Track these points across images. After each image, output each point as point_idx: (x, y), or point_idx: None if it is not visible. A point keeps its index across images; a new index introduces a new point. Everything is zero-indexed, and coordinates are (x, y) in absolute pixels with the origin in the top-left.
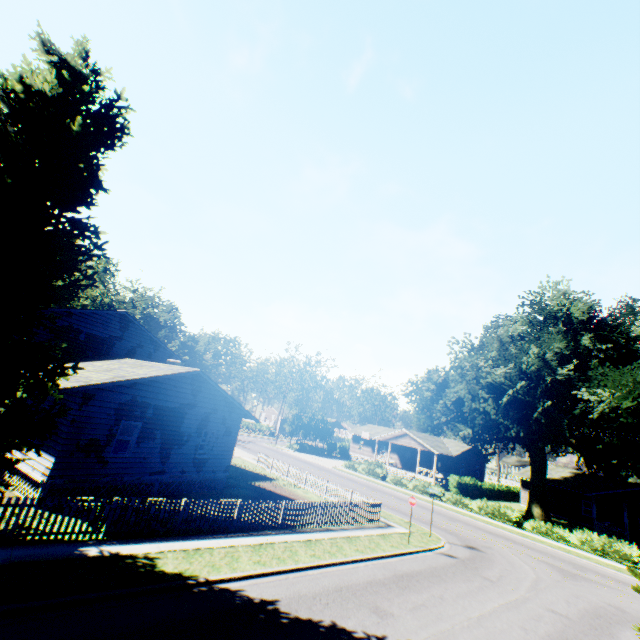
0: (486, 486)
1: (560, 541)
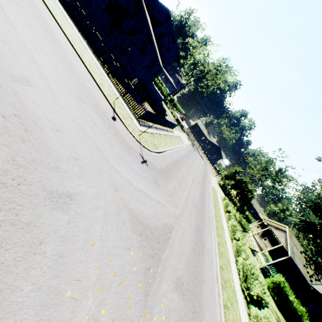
0: None
1: None
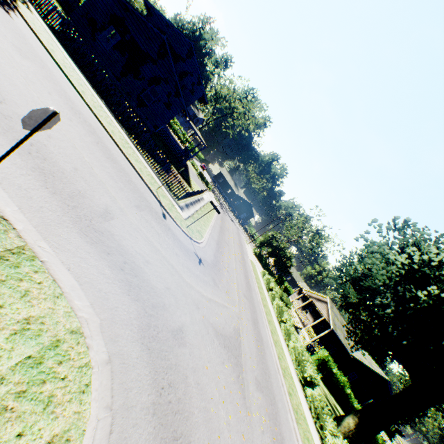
0: (356, 407)
1: (318, 426)
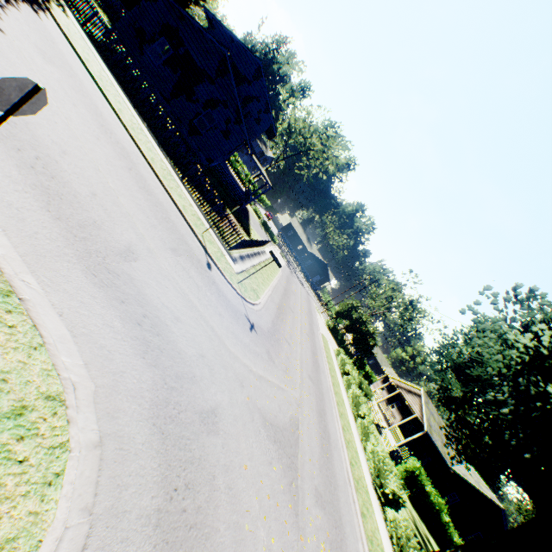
0: (457, 542)
1: None
